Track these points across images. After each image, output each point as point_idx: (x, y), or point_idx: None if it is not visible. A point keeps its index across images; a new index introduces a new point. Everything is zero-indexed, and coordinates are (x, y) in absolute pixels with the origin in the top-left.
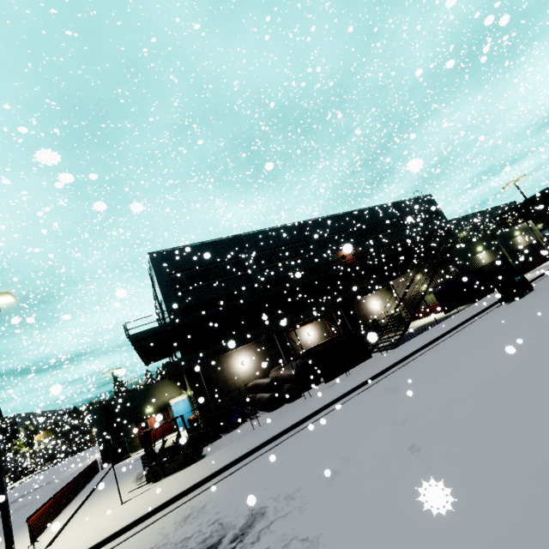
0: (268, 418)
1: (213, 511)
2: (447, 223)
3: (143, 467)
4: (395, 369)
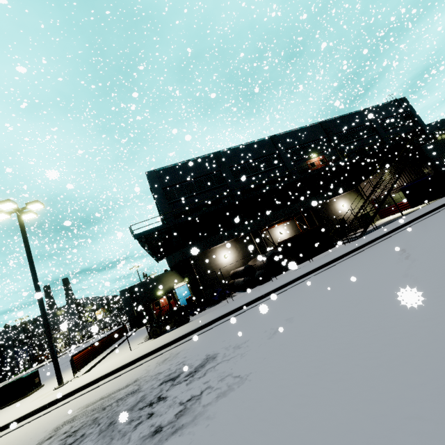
0: (242, 296)
1: (182, 356)
2: (421, 124)
3: (146, 327)
4: (353, 254)
